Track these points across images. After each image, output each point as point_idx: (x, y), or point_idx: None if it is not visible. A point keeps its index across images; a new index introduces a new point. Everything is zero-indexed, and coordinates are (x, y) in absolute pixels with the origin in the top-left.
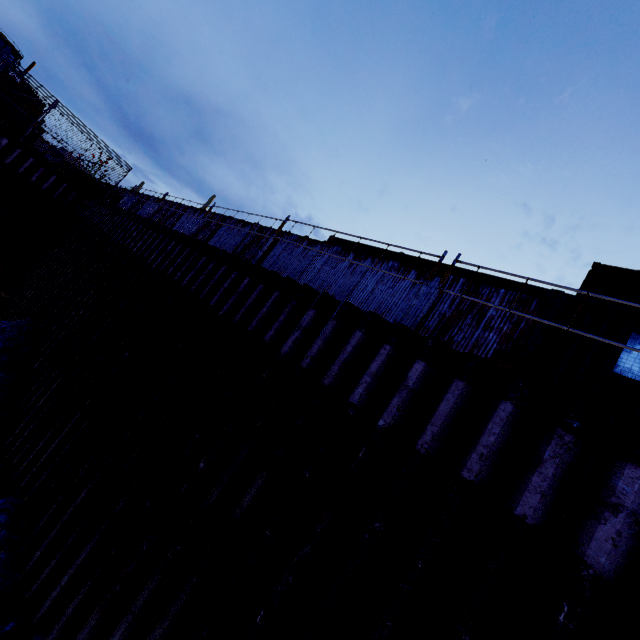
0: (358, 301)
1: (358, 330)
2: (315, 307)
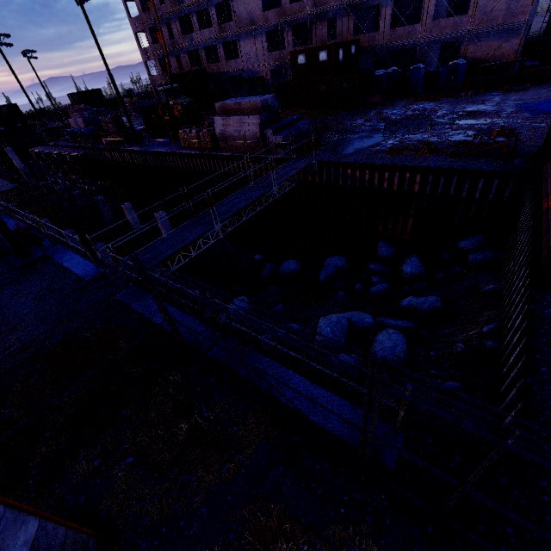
0: None
1: None
2: None
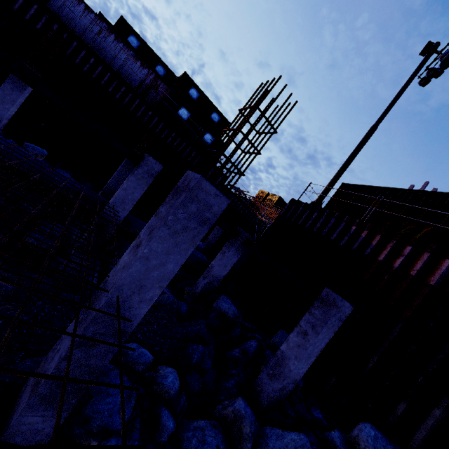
0: (118, 64)
1: (138, 99)
2: (125, 87)
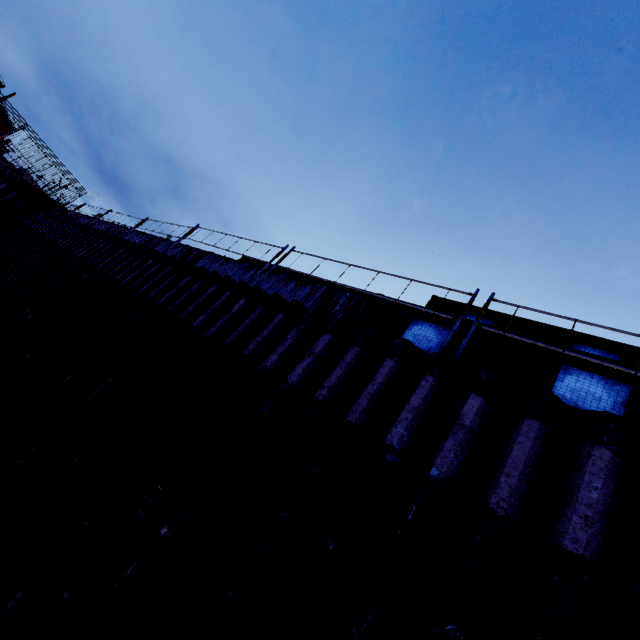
0: None
1: (214, 286)
2: (192, 275)
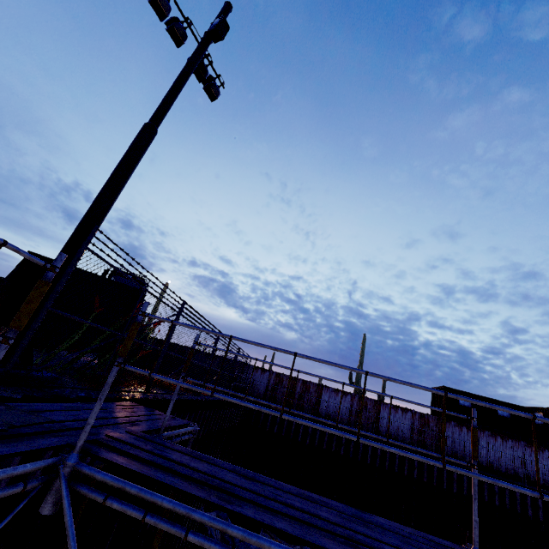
0: (520, 465)
1: None
2: None
